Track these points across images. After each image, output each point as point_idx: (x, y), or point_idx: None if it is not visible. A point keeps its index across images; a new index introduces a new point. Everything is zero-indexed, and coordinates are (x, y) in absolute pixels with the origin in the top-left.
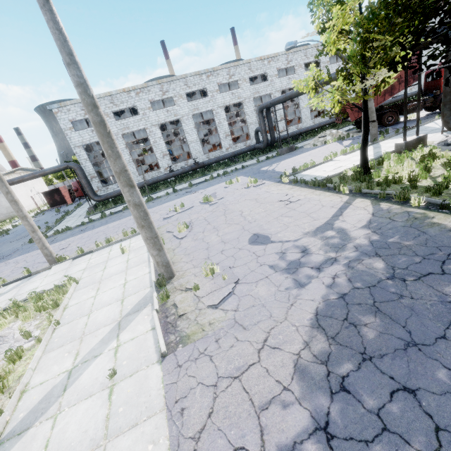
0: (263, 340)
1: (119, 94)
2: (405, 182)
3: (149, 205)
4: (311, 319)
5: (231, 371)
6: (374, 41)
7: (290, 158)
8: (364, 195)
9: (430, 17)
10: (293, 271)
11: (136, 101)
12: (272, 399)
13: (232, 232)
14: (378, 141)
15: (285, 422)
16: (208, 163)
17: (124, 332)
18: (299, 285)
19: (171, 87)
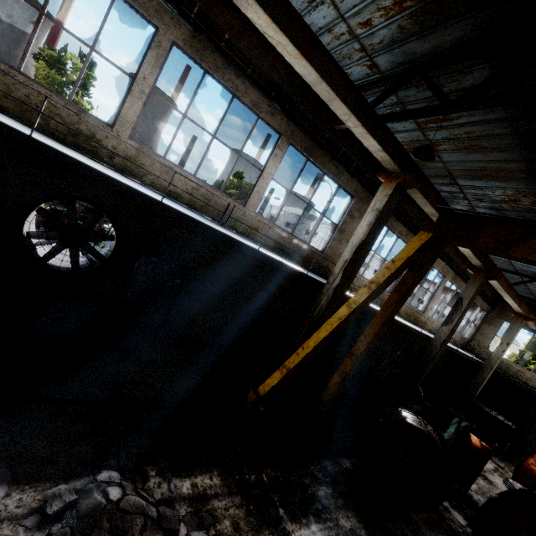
0: None
1: None
2: None
3: None
4: None
5: None
6: None
7: None
8: None
9: None
10: None
11: None
12: None
13: None
14: None
15: None
16: None
17: None
18: None
19: (374, 261)
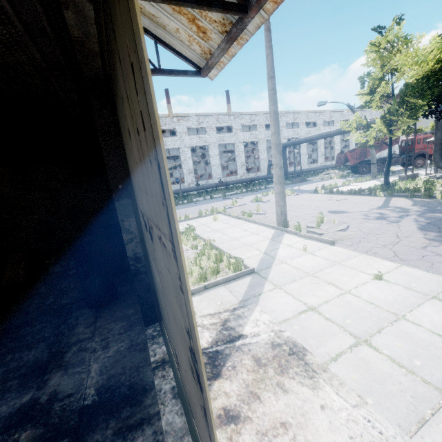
0: (395, 235)
1: (164, 117)
2: (422, 191)
3: (194, 204)
4: (417, 229)
5: (388, 243)
6: (405, 104)
7: (307, 185)
8: (397, 196)
9: (441, 95)
10: (383, 219)
11: (176, 126)
12: (425, 246)
13: (307, 210)
14: (378, 178)
15: (441, 249)
16: (230, 183)
17: (284, 242)
18: (394, 222)
19: (206, 120)
